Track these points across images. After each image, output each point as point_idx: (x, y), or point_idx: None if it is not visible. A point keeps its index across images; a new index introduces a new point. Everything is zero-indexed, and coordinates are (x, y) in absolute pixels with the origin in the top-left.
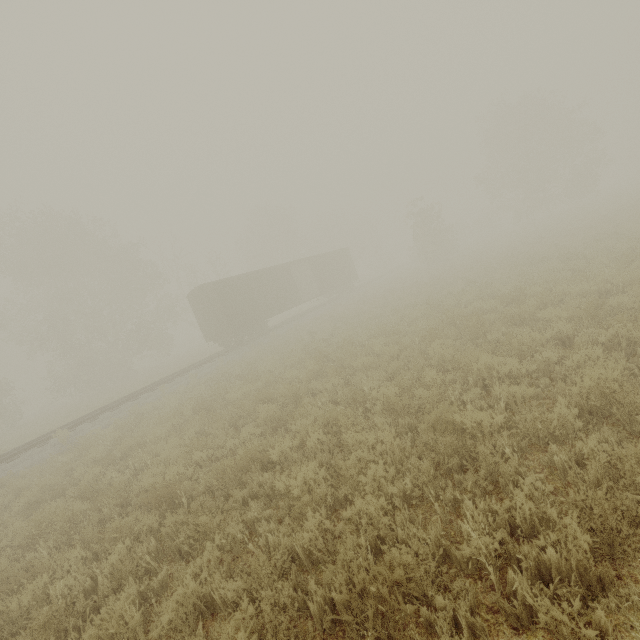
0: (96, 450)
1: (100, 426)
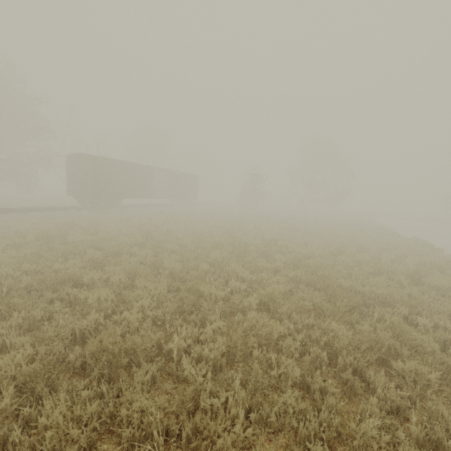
0: None
1: None
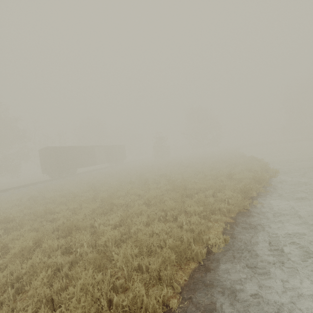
0: None
1: None
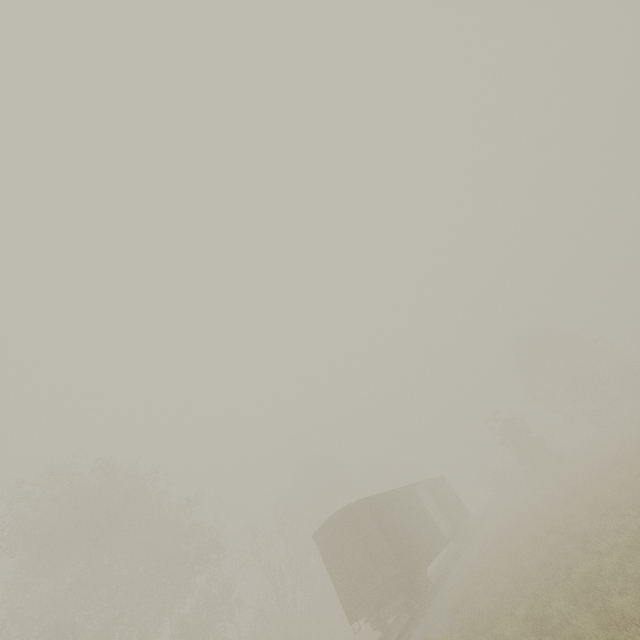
0: None
1: None
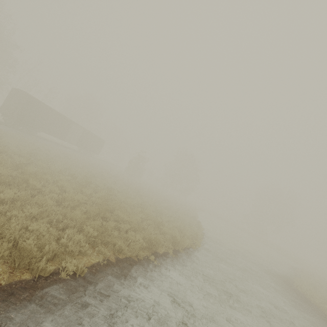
0: None
1: None
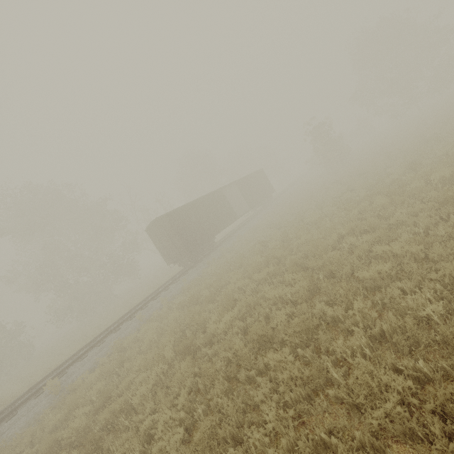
0: (81, 411)
1: (87, 369)
